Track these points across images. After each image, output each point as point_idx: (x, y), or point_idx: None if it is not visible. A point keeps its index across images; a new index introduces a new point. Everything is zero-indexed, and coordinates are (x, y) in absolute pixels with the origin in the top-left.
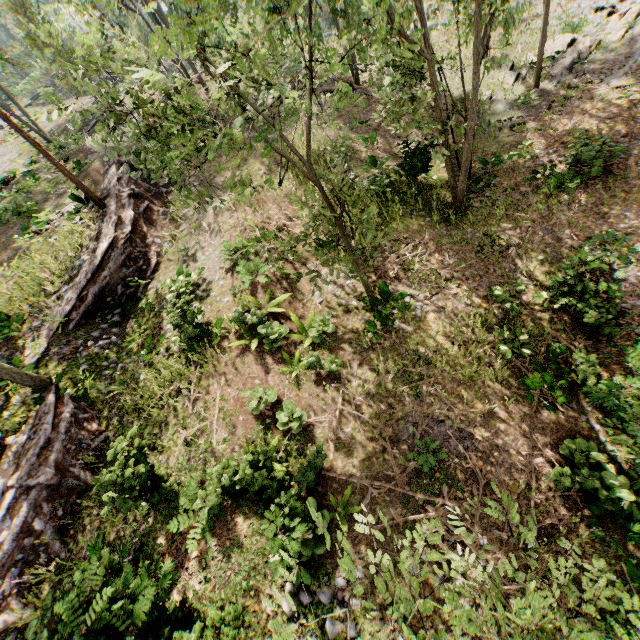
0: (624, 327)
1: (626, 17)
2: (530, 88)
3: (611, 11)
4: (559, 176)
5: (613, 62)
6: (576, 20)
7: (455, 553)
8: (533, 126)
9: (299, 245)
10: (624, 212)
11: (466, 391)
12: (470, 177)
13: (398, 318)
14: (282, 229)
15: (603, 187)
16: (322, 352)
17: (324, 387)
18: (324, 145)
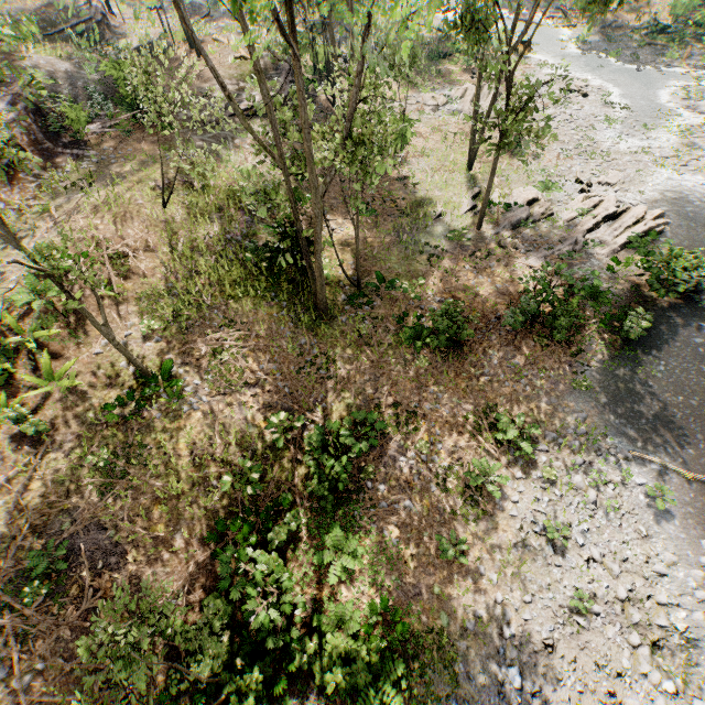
0: (350, 504)
1: (587, 202)
2: (473, 225)
3: (584, 188)
4: (420, 329)
5: (546, 240)
6: (558, 179)
7: (1, 667)
8: (446, 265)
9: (131, 281)
10: (440, 393)
11: (161, 507)
12: (360, 287)
13: (154, 405)
14: (123, 256)
15: (446, 359)
16: (51, 408)
17: (18, 446)
18: (248, 184)
